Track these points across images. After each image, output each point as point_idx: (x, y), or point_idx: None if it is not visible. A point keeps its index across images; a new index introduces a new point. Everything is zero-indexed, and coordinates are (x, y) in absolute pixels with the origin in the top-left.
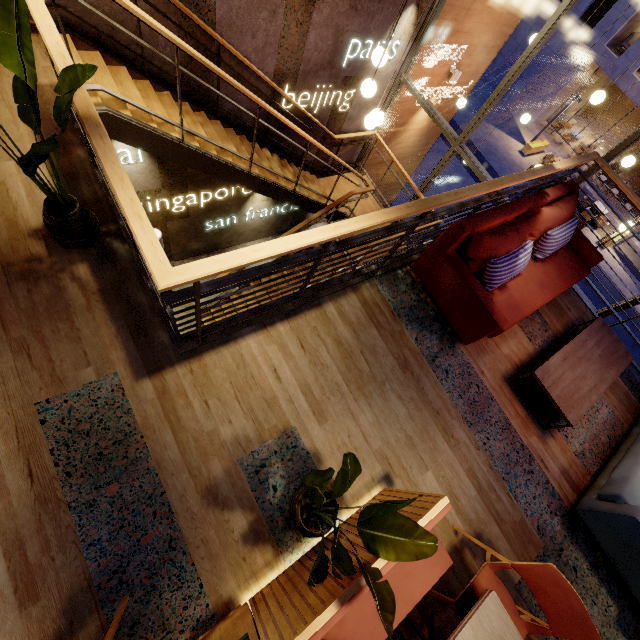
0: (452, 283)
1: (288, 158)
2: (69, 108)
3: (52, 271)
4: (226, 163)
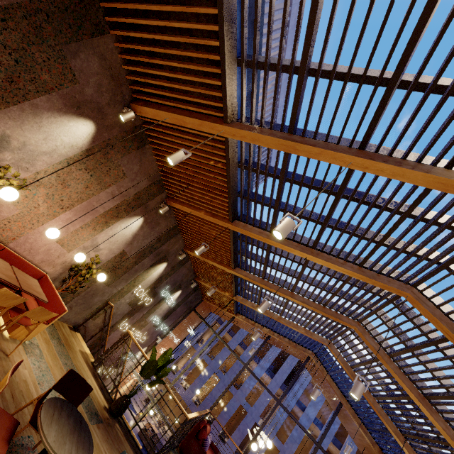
0: (196, 449)
1: None
2: (165, 375)
3: (113, 424)
4: None
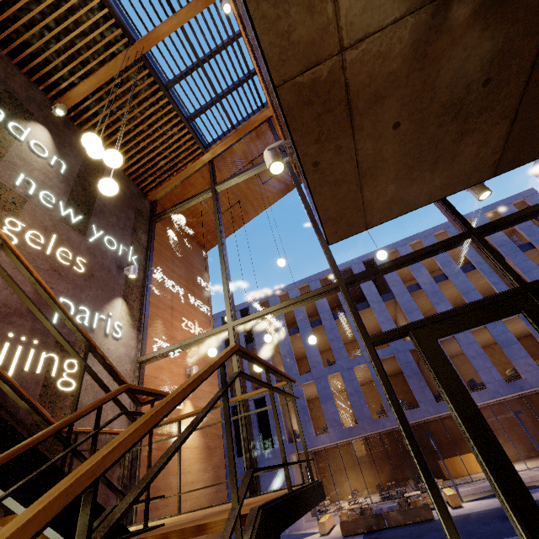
0: None
1: None
2: None
3: None
4: None
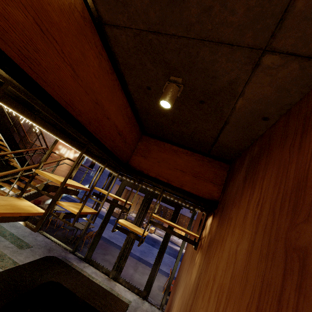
0: None
1: None
2: None
3: None
4: None
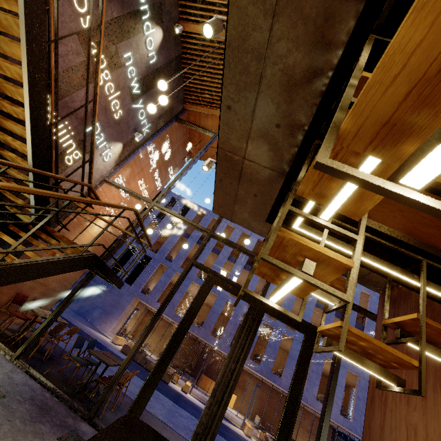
0: None
1: (4, 145)
2: None
3: None
4: (45, 1)
